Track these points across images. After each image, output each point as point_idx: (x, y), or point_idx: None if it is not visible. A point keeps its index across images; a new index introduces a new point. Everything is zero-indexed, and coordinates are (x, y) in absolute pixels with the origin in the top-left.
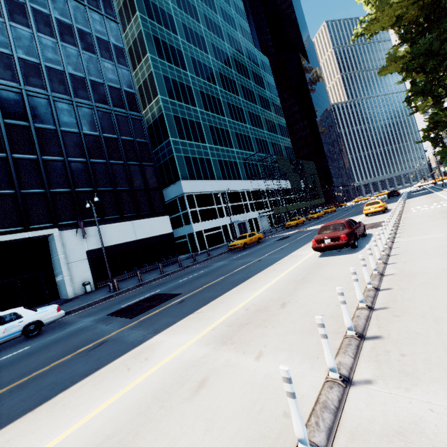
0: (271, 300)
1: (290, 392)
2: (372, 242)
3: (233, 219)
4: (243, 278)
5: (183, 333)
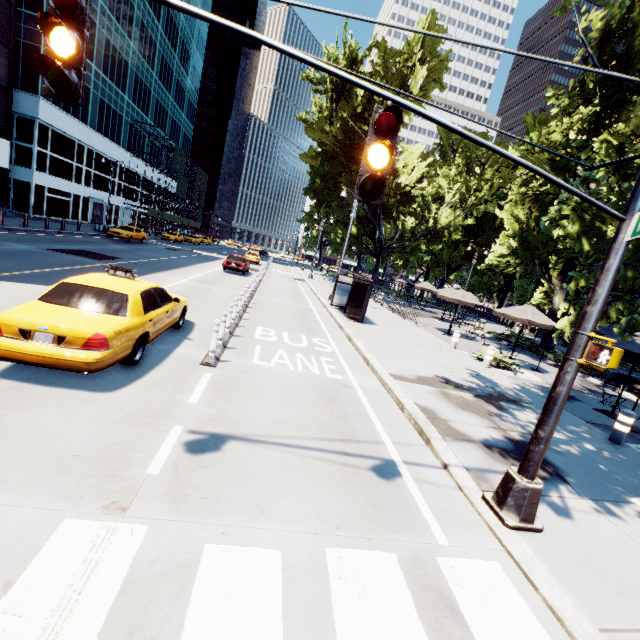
0: (212, 279)
1: (252, 284)
2: (260, 272)
3: (91, 193)
4: (175, 266)
5: (173, 277)
